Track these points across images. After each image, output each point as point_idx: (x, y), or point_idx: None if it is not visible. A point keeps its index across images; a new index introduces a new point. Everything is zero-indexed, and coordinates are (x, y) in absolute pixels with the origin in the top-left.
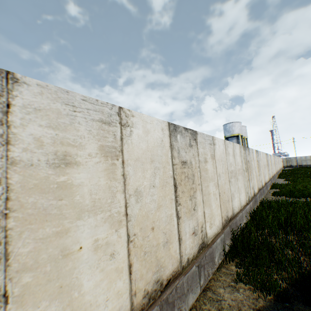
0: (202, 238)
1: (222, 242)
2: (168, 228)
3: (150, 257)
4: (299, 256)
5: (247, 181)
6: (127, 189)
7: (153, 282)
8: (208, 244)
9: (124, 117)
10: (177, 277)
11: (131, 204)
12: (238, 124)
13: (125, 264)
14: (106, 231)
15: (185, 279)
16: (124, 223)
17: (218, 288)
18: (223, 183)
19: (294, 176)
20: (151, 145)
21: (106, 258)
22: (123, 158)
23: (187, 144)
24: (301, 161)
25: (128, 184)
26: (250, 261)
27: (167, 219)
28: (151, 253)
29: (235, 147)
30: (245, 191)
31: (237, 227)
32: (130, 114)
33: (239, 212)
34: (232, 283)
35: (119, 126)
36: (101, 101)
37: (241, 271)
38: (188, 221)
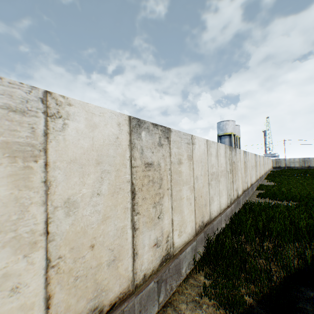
0: (167, 249)
1: (193, 250)
2: (118, 243)
3: (85, 282)
4: (271, 268)
5: (230, 182)
6: (50, 200)
7: (88, 311)
8: (174, 254)
9: (54, 106)
10: (126, 298)
11: (57, 218)
12: (232, 123)
13: (39, 297)
14: (6, 259)
15: (137, 300)
16: (41, 244)
17: (180, 304)
18: (200, 187)
19: (281, 178)
20: (98, 142)
21: (3, 295)
22: (47, 159)
23: (156, 143)
24: (290, 163)
25: (53, 194)
26: (221, 272)
27: (117, 233)
28: (87, 277)
29: (220, 148)
30: (227, 194)
31: (214, 232)
32: (66, 102)
33: (218, 215)
34: (197, 297)
35: (43, 117)
36: (9, 80)
37: (208, 284)
38: (148, 232)
